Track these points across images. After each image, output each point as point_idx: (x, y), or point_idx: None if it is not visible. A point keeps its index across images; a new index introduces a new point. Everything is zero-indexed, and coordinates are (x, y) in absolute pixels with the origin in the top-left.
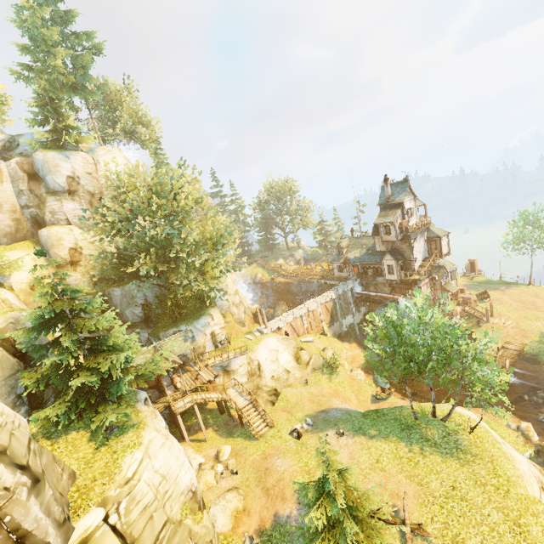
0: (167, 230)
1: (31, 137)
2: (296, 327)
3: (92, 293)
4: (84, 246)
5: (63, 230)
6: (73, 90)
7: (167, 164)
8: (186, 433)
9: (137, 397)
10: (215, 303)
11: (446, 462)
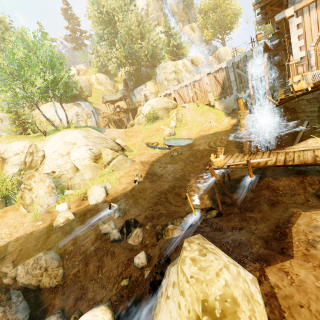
0: (161, 36)
1: None
2: (182, 95)
3: None
4: None
5: None
6: None
7: None
8: (106, 127)
9: (76, 102)
10: (155, 78)
11: (32, 135)
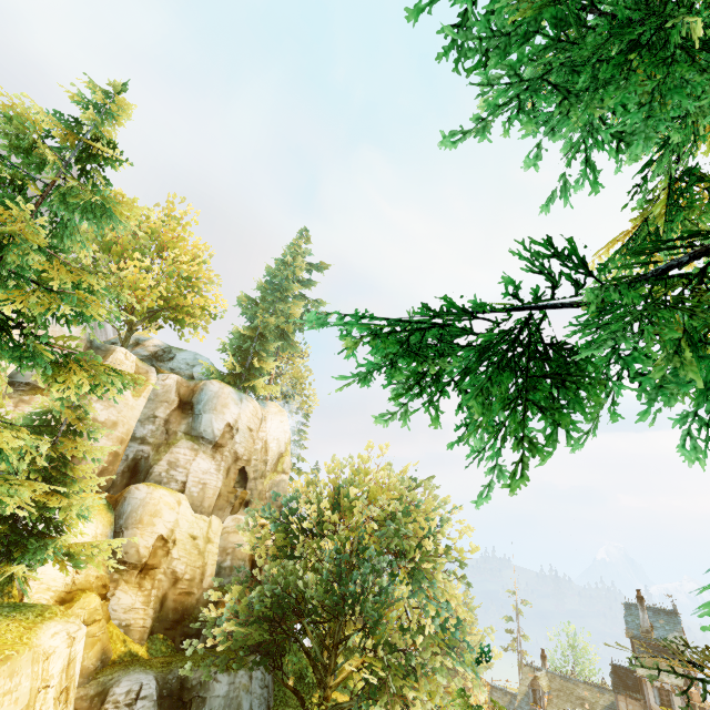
0: None
1: (193, 356)
2: None
3: (153, 662)
4: (181, 539)
5: (169, 499)
6: (280, 337)
7: (303, 445)
8: None
9: None
10: None
11: None
